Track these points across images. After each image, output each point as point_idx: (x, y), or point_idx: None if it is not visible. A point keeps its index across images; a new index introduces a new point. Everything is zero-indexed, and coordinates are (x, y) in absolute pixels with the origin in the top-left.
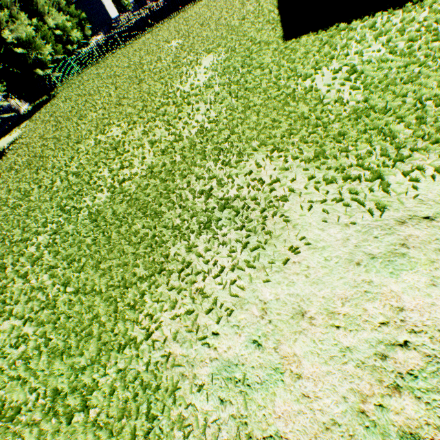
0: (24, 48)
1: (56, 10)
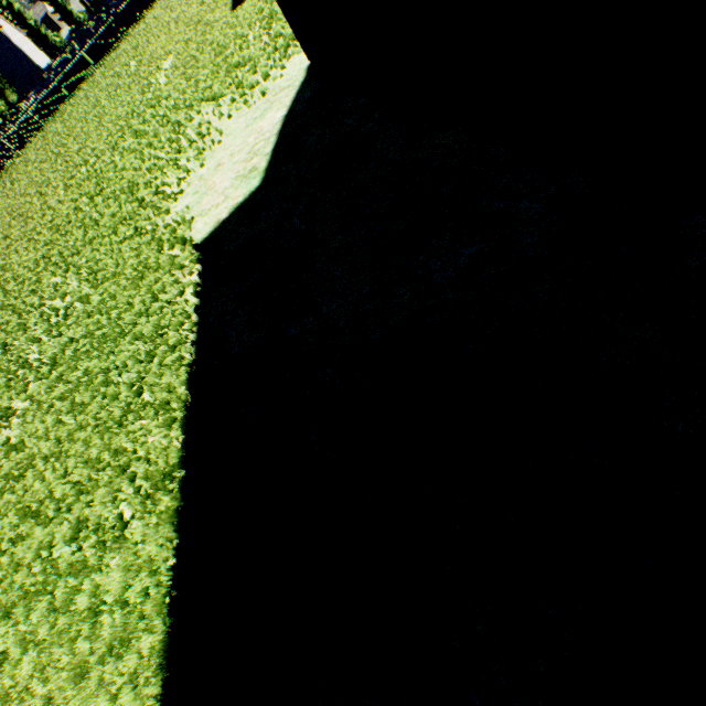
0: None
1: None
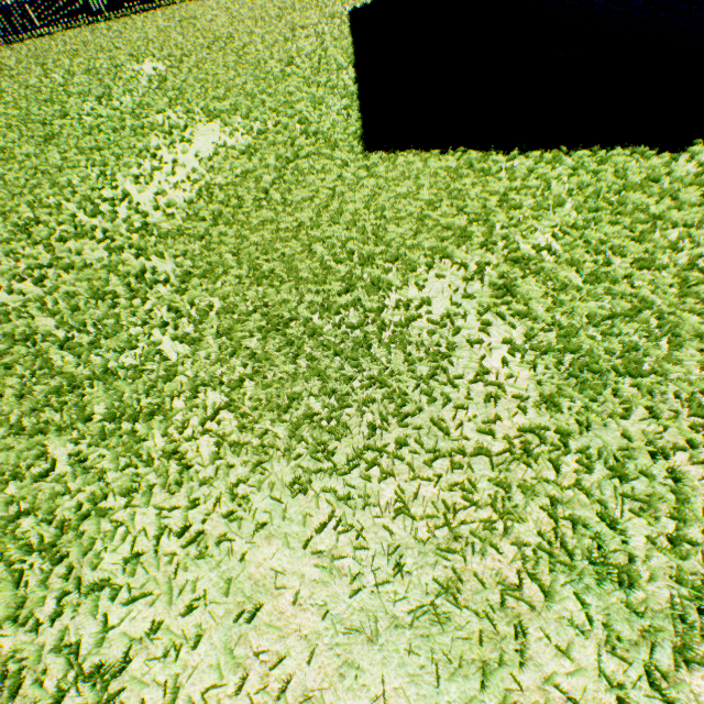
0: None
1: None
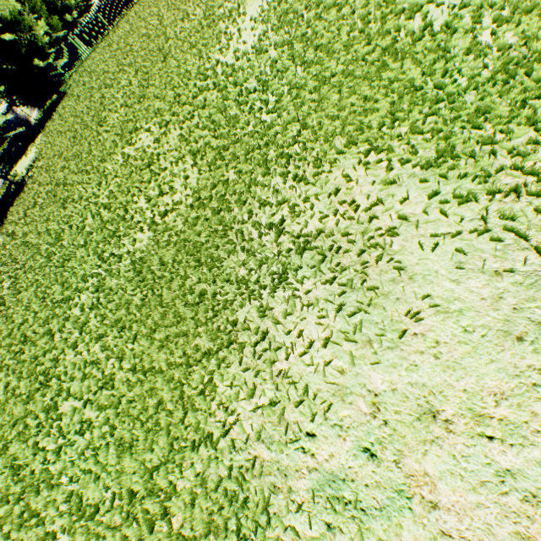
0: (12, 32)
1: None
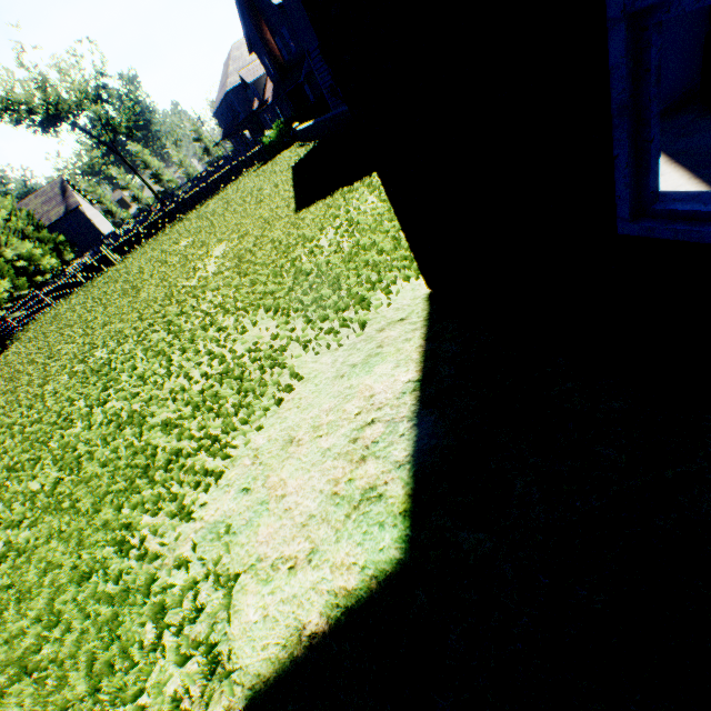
0: None
1: (18, 239)
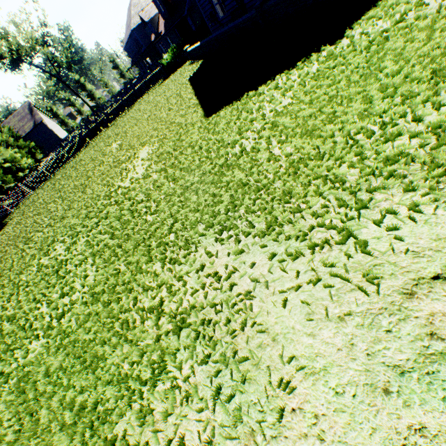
0: None
1: (3, 147)
